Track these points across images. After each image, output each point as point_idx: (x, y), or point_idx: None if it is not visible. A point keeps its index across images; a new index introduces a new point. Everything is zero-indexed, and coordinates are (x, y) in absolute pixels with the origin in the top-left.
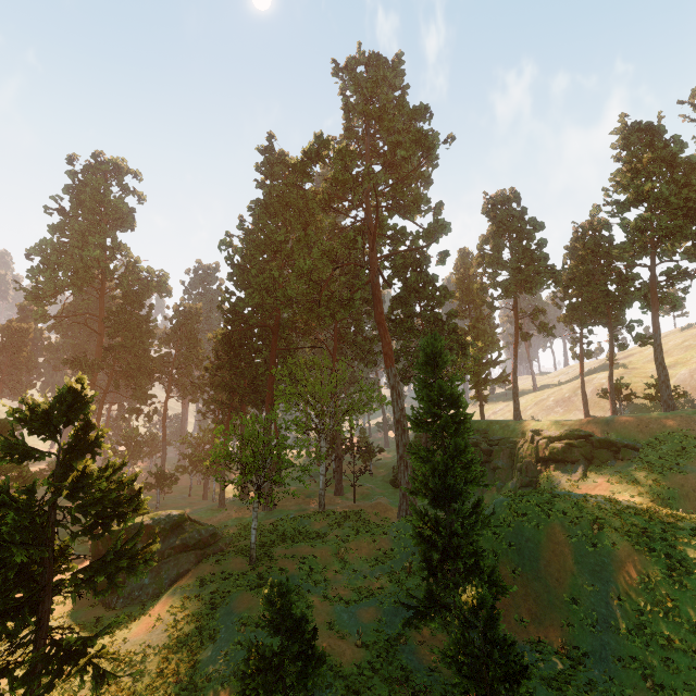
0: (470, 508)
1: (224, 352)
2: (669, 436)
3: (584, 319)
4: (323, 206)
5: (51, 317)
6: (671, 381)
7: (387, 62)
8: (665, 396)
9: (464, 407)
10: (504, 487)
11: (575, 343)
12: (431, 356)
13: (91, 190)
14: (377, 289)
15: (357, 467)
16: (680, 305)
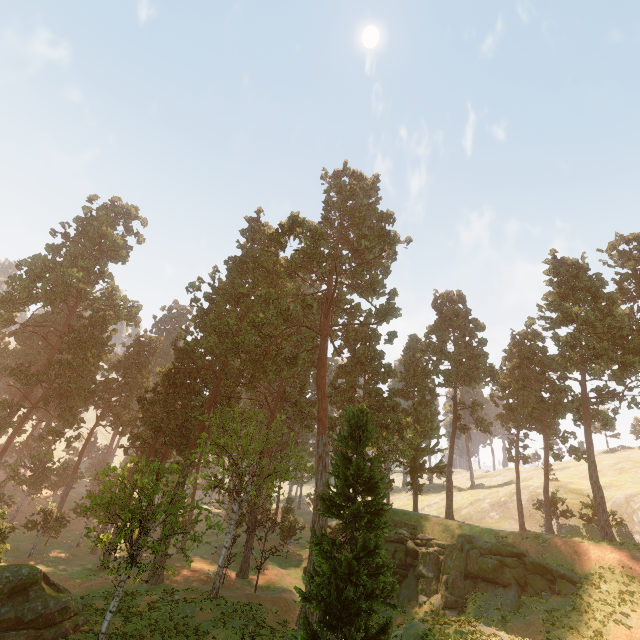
0: (374, 633)
1: (164, 388)
2: (609, 572)
3: (520, 421)
4: (290, 272)
5: (13, 322)
6: (607, 503)
7: (367, 179)
8: (602, 521)
9: (383, 495)
10: (426, 603)
11: (512, 444)
12: (355, 428)
13: (98, 224)
14: (324, 354)
15: (274, 542)
16: (611, 424)
